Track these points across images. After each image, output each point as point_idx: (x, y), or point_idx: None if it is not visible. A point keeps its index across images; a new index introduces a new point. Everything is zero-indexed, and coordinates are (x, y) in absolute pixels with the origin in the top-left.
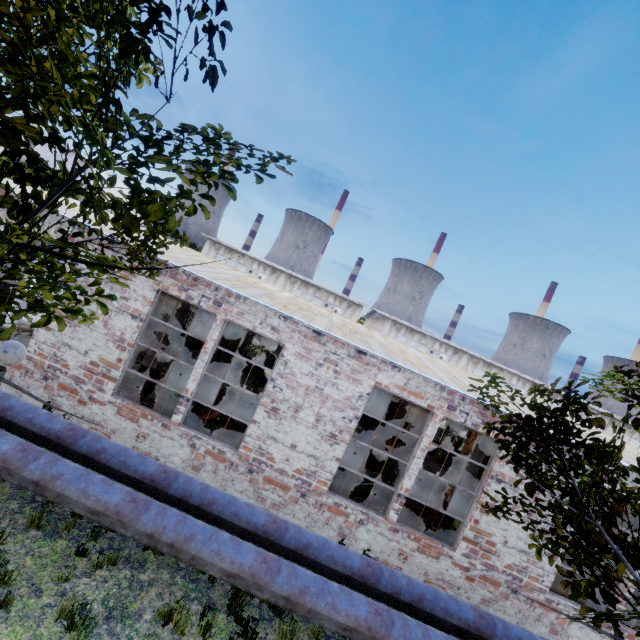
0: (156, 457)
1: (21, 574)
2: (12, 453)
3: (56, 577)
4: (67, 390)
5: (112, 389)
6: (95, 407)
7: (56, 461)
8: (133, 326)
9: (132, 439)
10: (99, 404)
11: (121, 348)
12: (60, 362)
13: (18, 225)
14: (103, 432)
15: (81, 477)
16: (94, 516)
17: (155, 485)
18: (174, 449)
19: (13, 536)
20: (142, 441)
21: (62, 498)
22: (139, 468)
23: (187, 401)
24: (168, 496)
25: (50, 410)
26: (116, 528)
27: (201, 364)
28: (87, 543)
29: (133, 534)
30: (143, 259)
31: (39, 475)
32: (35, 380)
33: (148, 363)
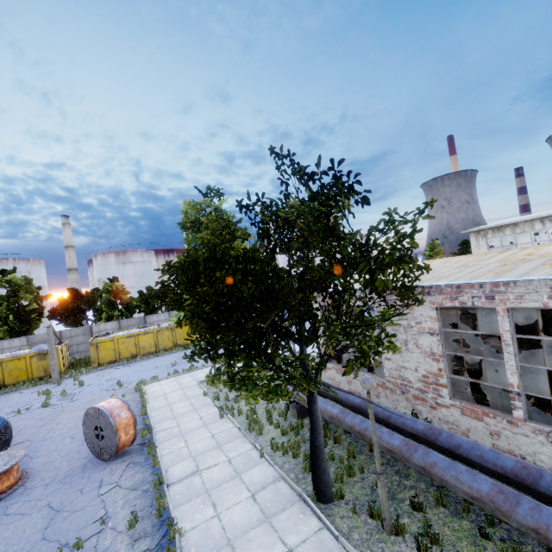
0: (520, 455)
1: (446, 539)
2: (401, 446)
3: (471, 550)
4: (419, 399)
5: (447, 394)
6: (443, 410)
7: (428, 452)
8: (434, 341)
9: (487, 437)
10: (444, 407)
11: (435, 360)
12: (405, 380)
13: (337, 319)
14: (460, 431)
15: (449, 466)
16: (474, 501)
17: (521, 481)
18: (534, 446)
19: (430, 509)
20: (497, 438)
21: (444, 482)
22: (496, 462)
23: (517, 395)
24: (541, 494)
25: (416, 416)
26: (498, 516)
27: (509, 357)
28: (486, 528)
29: (517, 525)
30: (408, 295)
31: (422, 462)
32: (398, 395)
33: (469, 365)
